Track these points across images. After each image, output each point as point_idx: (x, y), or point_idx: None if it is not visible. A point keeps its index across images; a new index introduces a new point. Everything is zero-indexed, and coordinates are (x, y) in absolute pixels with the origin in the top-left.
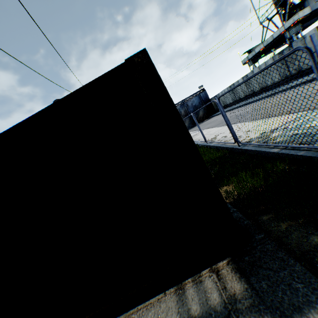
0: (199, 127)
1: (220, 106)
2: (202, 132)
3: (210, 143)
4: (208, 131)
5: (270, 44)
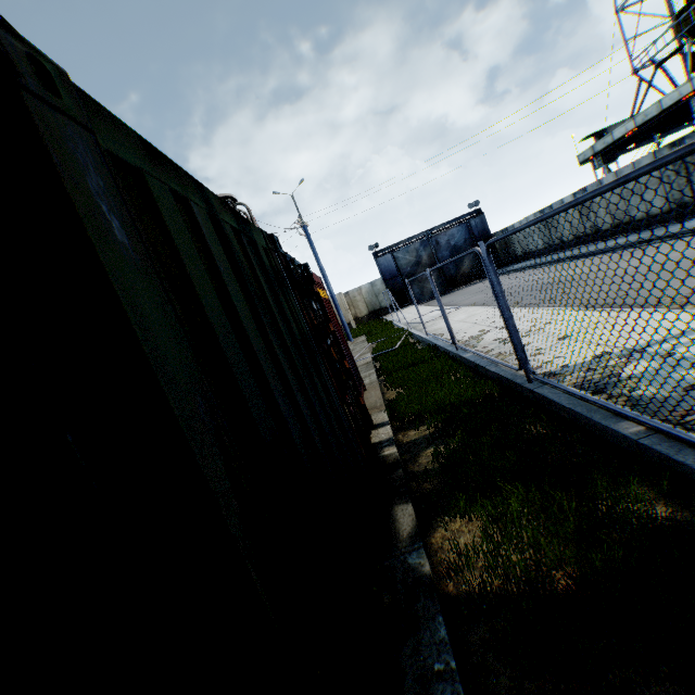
0: (442, 308)
1: (490, 266)
2: (447, 321)
3: (464, 350)
4: (470, 313)
5: (652, 123)
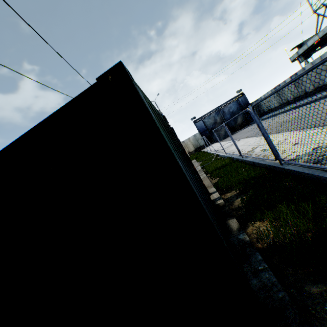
0: (233, 139)
1: (255, 115)
2: (236, 145)
3: (246, 157)
4: (245, 141)
5: None
